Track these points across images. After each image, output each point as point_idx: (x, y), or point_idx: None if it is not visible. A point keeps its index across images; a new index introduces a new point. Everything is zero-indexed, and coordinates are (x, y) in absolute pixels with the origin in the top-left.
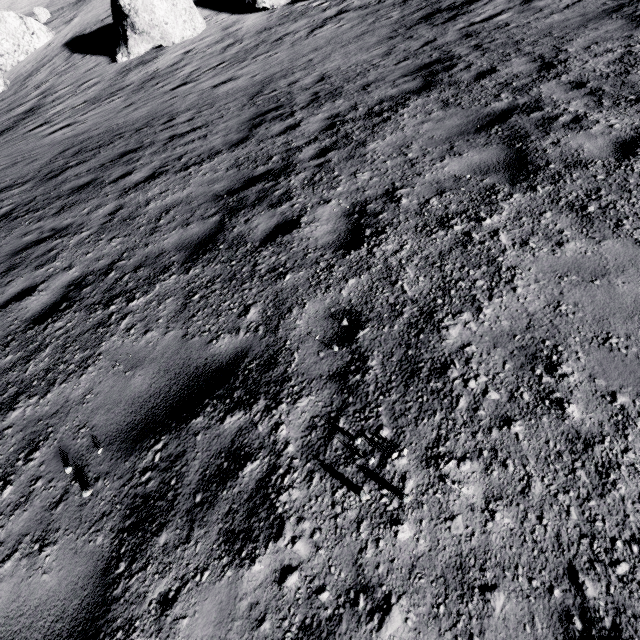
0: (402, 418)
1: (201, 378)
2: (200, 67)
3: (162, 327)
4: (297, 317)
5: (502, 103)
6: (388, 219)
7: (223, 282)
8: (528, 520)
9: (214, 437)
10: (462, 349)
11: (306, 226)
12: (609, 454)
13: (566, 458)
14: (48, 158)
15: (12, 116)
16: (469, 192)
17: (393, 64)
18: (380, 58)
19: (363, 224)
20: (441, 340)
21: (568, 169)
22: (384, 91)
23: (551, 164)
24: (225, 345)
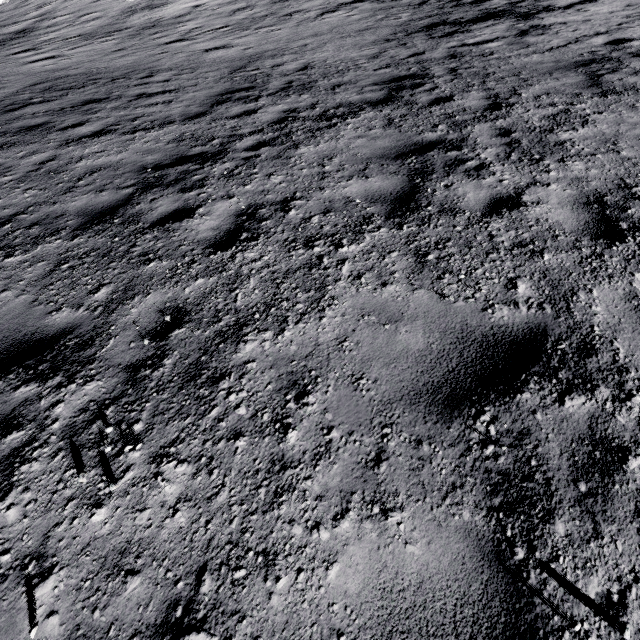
0: (159, 416)
1: (22, 345)
2: (203, 26)
3: (19, 289)
4: (135, 305)
5: (434, 134)
6: (268, 227)
7: (96, 256)
8: (198, 522)
9: (1, 403)
10: (245, 364)
11: (198, 217)
12: (294, 479)
13: (260, 476)
14: (16, 88)
15: (2, 33)
16: (349, 217)
17: (373, 69)
18: (366, 59)
19: (245, 227)
20: (234, 352)
21: (440, 214)
22: (348, 95)
23: (430, 206)
24: (61, 318)
